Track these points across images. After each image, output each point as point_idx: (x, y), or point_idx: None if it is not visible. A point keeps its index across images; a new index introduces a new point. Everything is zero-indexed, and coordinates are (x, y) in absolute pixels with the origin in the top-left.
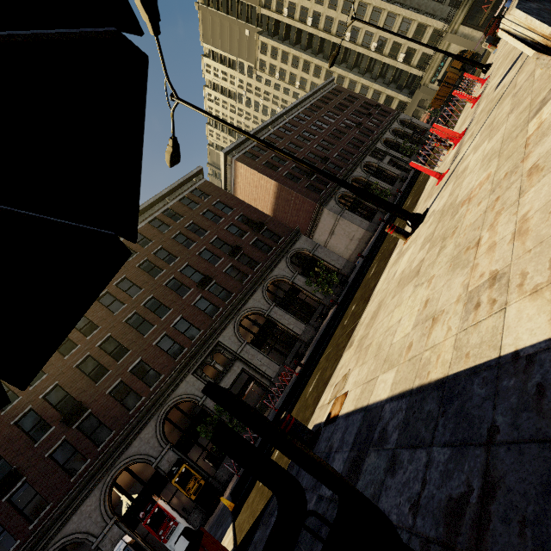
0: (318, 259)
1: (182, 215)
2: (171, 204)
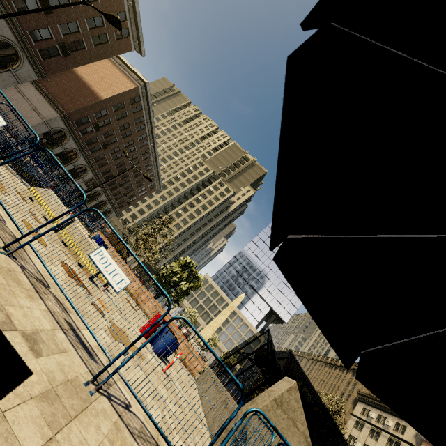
0: (2, 70)
1: None
2: (125, 2)
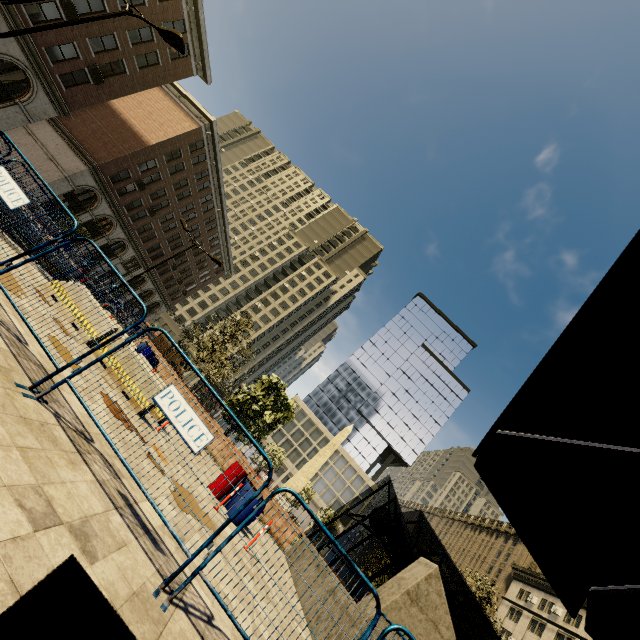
0: (6, 104)
1: (163, 2)
2: (184, 6)
